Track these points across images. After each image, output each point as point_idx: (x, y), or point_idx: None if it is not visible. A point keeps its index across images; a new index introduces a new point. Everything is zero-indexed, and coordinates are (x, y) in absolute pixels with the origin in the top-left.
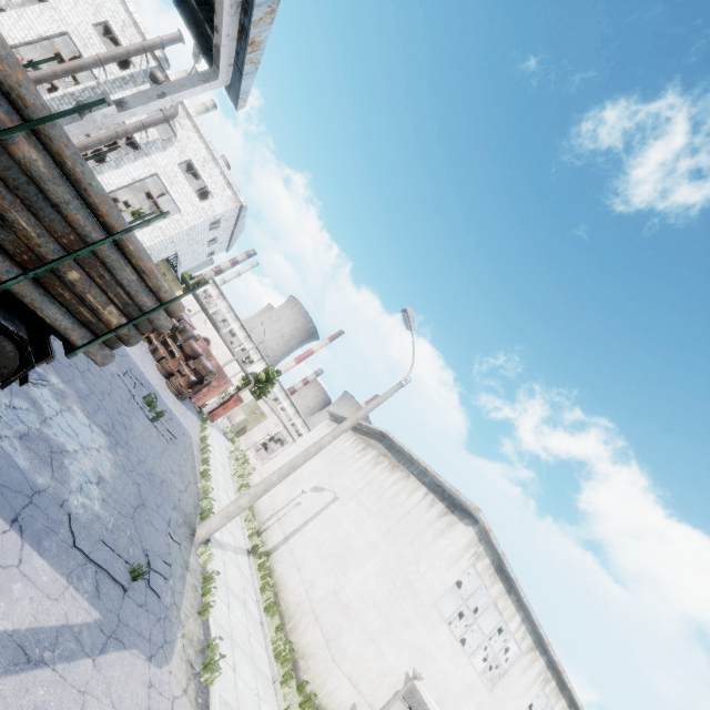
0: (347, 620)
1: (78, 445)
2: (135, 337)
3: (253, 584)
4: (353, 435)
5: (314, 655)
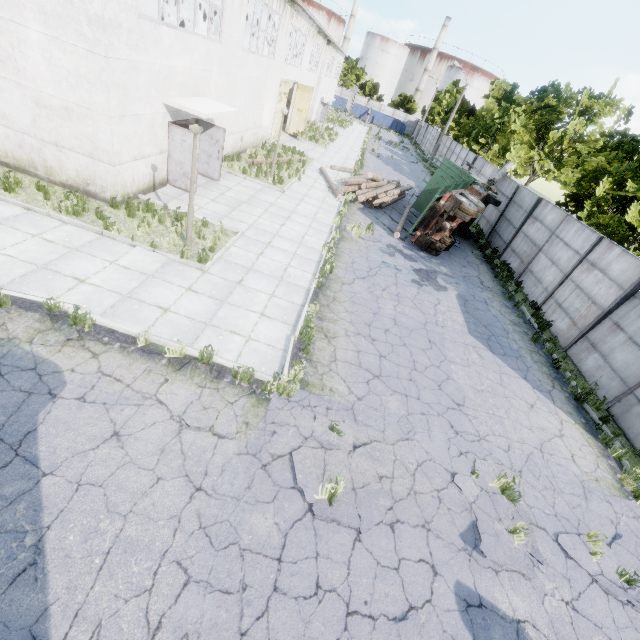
0: (86, 123)
1: None
2: None
3: None
4: None
5: (94, 176)
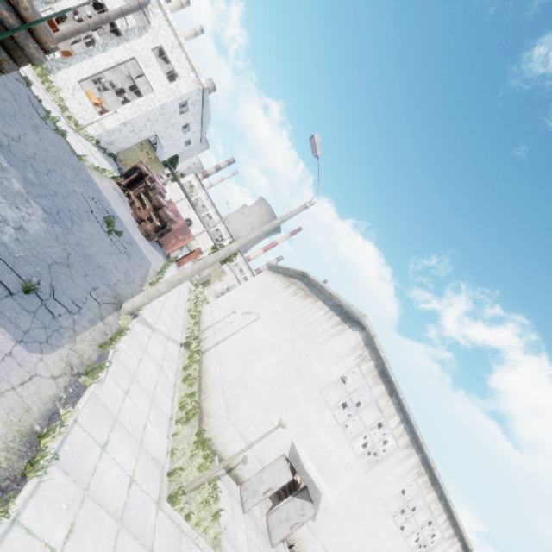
0: (245, 393)
1: (4, 199)
2: (8, 63)
3: (178, 362)
4: (282, 278)
5: (215, 414)
